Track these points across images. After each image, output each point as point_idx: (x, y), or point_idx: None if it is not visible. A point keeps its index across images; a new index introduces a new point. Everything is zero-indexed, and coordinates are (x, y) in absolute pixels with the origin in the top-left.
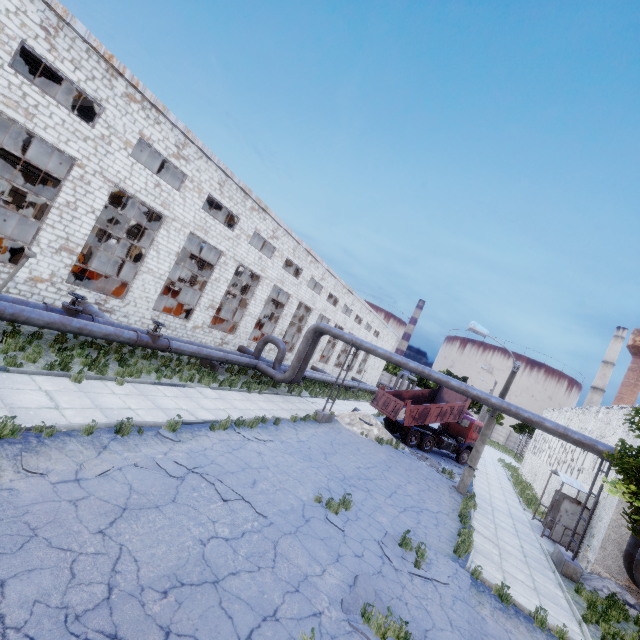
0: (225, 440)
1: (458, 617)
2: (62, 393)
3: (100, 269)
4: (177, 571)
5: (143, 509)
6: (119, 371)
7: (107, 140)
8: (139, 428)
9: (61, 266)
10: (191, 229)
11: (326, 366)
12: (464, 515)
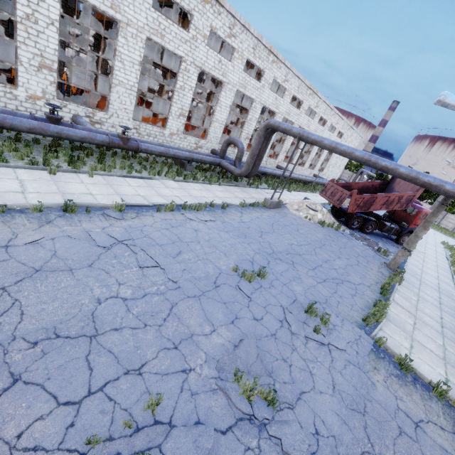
0: (167, 219)
1: (344, 381)
2: (34, 181)
3: (90, 88)
4: (59, 325)
5: (56, 271)
6: (92, 166)
7: None
8: (86, 208)
9: (47, 84)
10: (147, 34)
11: (290, 165)
12: (385, 289)
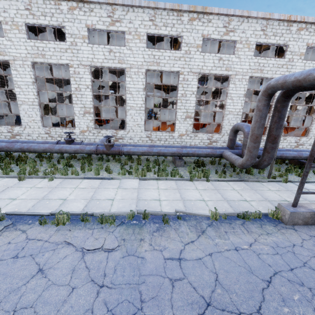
0: (33, 240)
1: None
2: None
3: None
4: None
5: None
6: (63, 171)
7: (74, 44)
8: None
9: (89, 122)
10: (145, 68)
11: None
12: None
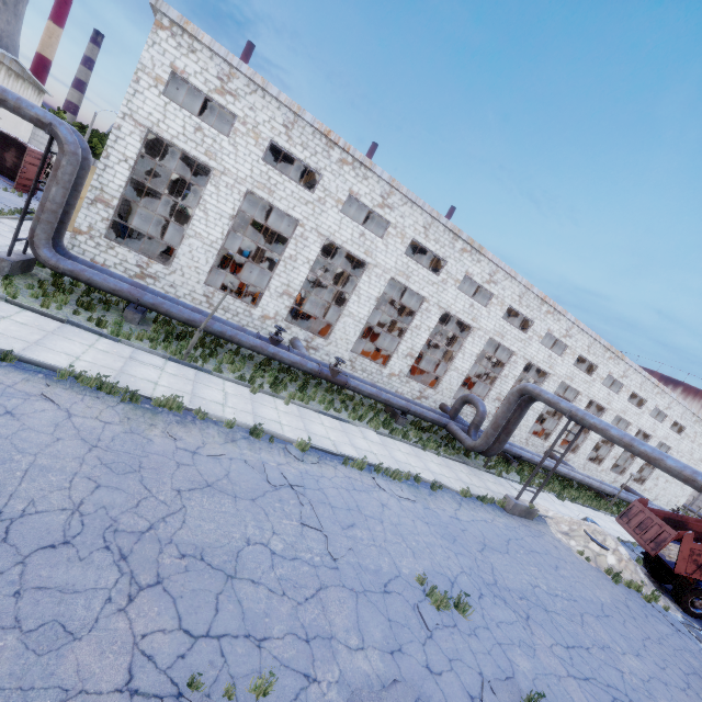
0: (352, 478)
1: None
2: (235, 397)
3: (319, 314)
4: (207, 548)
5: (222, 492)
6: (291, 393)
7: (323, 201)
8: (271, 437)
9: (282, 307)
10: (392, 275)
11: (572, 456)
12: None
